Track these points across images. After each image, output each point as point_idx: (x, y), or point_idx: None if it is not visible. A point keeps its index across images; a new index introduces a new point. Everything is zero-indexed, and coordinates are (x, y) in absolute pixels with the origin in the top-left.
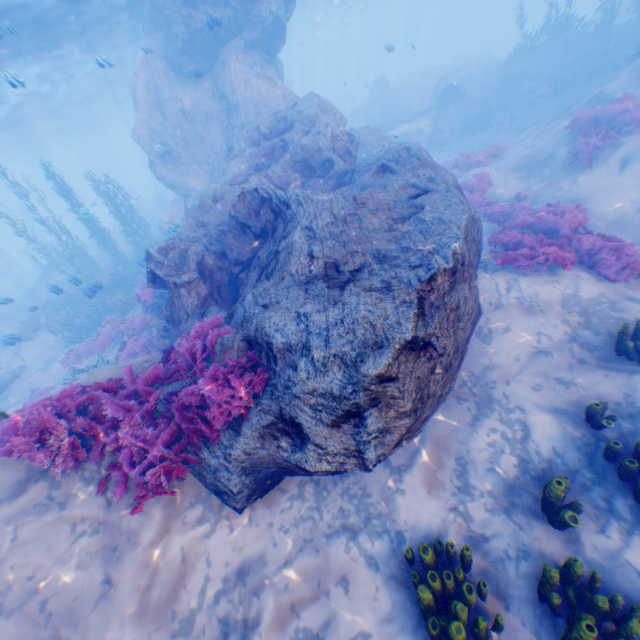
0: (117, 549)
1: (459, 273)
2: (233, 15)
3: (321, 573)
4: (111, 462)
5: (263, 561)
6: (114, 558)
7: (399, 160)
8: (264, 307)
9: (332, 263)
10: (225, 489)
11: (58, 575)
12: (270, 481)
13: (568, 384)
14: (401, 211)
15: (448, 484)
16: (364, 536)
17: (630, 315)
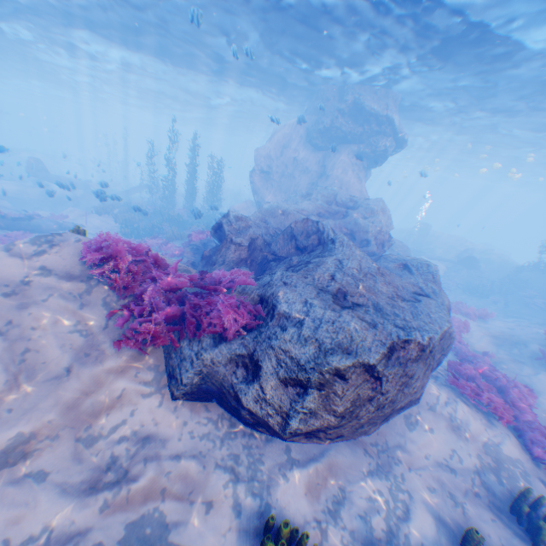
0: (88, 356)
1: (424, 354)
2: (362, 133)
3: (197, 485)
4: (125, 303)
5: (165, 443)
6: (83, 360)
7: (418, 267)
8: (284, 284)
9: (343, 290)
10: (177, 375)
11: (48, 341)
12: (204, 396)
13: (458, 505)
14: (403, 294)
15: (323, 503)
16: (242, 485)
17: (536, 492)
